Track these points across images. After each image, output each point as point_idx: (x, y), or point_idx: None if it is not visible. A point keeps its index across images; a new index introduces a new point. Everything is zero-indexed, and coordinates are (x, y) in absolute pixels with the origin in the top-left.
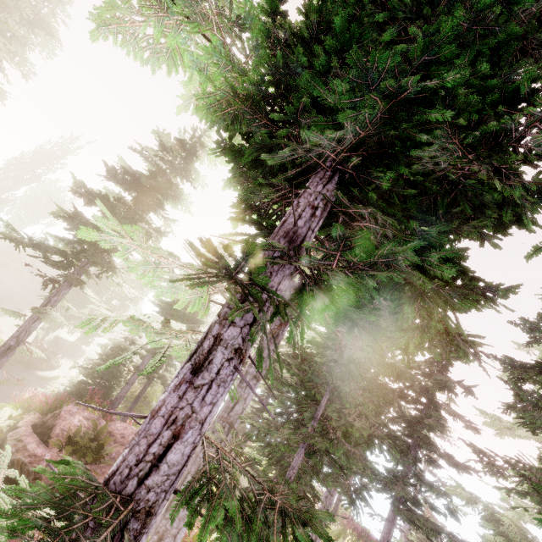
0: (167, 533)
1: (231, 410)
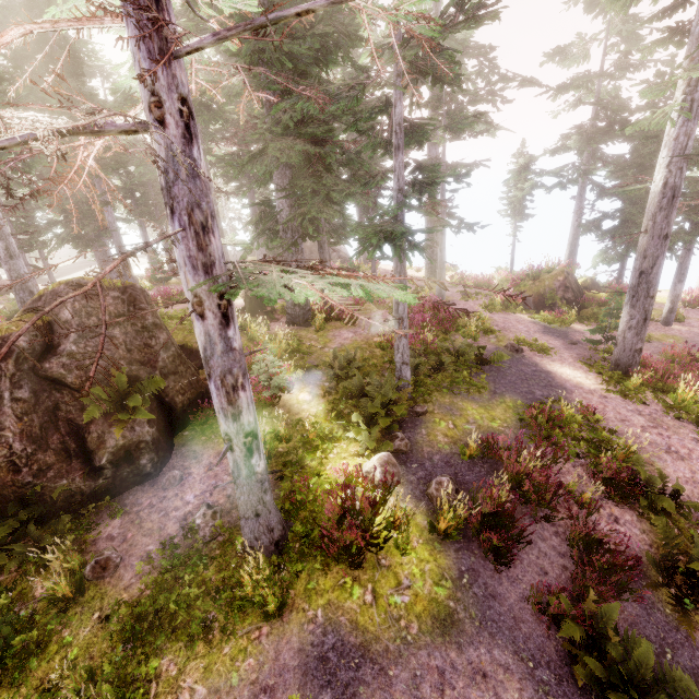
0: None
1: None
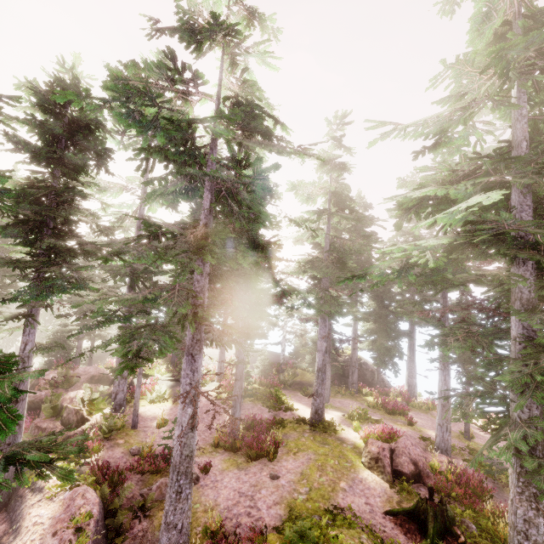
0: (118, 391)
1: None
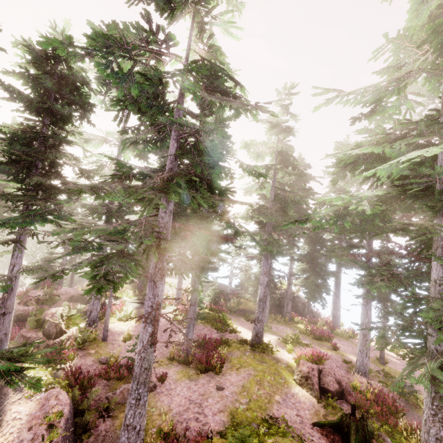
0: (93, 309)
1: None
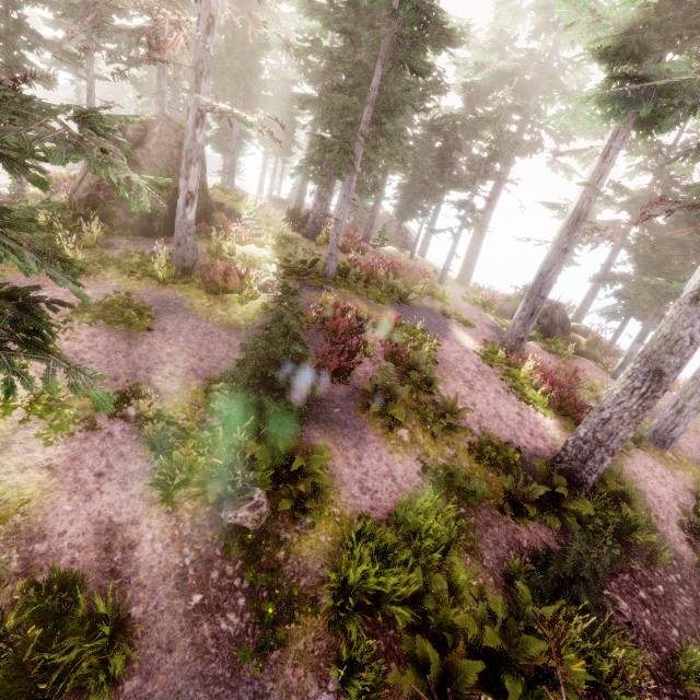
0: None
1: None
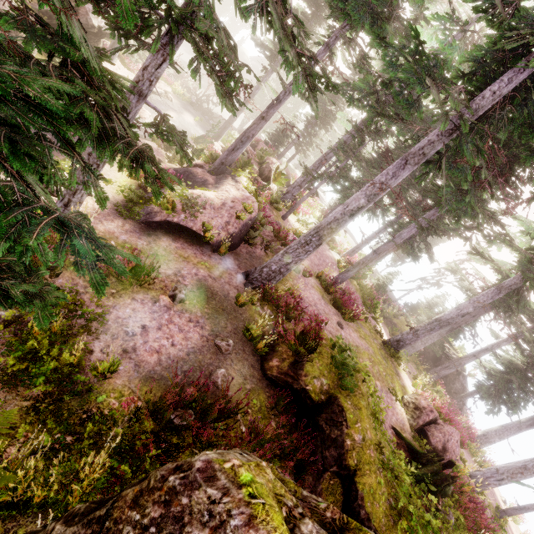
0: (290, 192)
1: (328, 154)
